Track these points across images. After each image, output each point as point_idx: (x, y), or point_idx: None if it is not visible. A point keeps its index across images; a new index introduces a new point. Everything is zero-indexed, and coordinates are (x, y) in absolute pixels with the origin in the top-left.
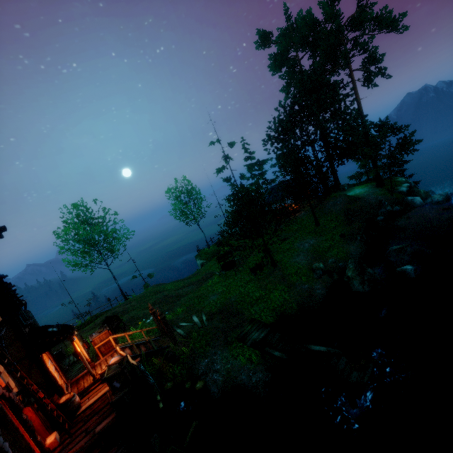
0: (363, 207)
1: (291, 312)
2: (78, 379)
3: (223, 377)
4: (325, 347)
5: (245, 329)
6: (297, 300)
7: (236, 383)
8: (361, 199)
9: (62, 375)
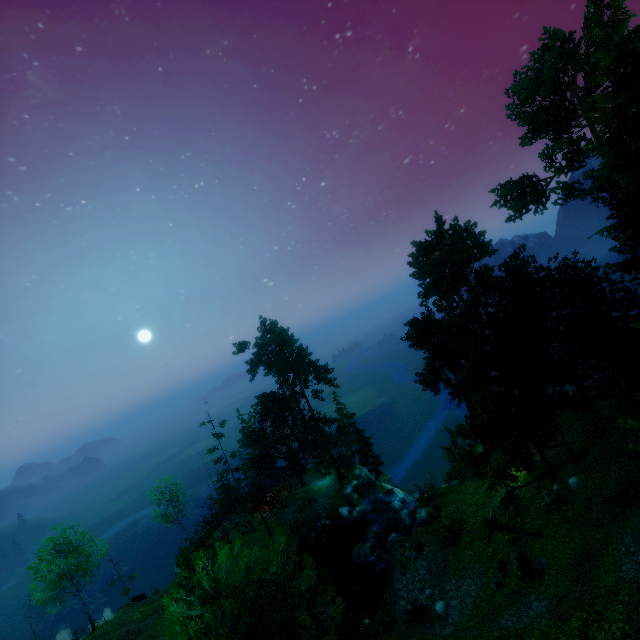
0: (307, 518)
1: None
2: None
3: None
4: None
5: None
6: None
7: None
8: (312, 505)
9: None
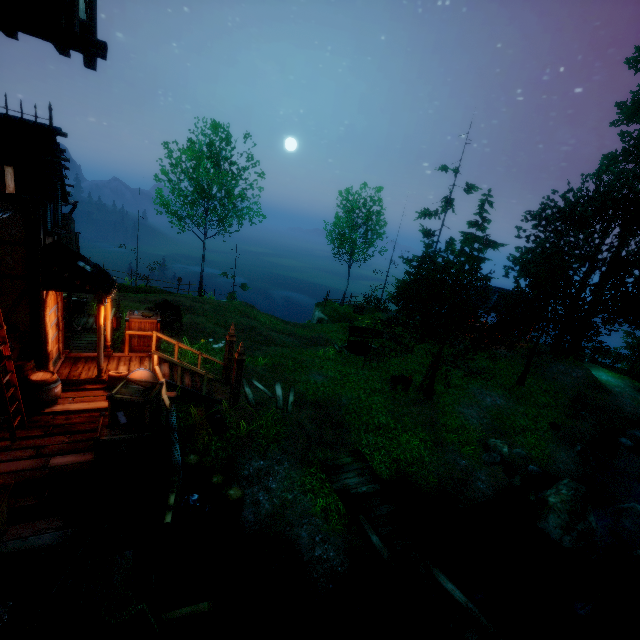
0: (609, 407)
1: (421, 484)
2: (80, 358)
3: (272, 507)
4: (465, 598)
5: (340, 458)
6: (440, 473)
7: (288, 534)
8: (610, 394)
9: (62, 338)
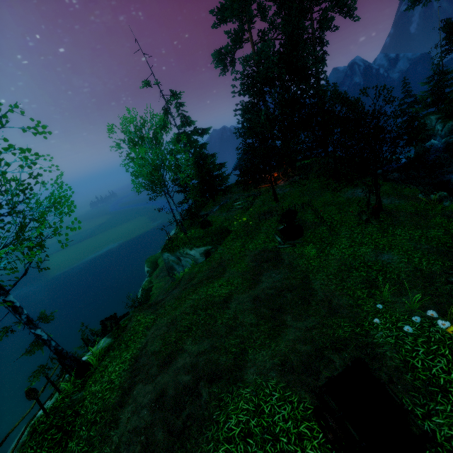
0: None
1: None
2: None
3: None
4: None
5: None
6: None
7: None
8: None
9: None
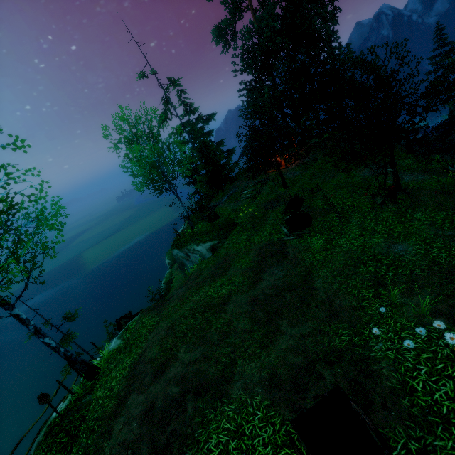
0: None
1: None
2: None
3: None
4: None
5: None
6: None
7: None
8: None
9: None
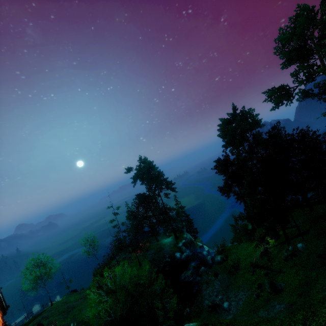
0: (159, 257)
1: None
2: None
3: None
4: None
5: None
6: None
7: None
8: (161, 251)
9: None
